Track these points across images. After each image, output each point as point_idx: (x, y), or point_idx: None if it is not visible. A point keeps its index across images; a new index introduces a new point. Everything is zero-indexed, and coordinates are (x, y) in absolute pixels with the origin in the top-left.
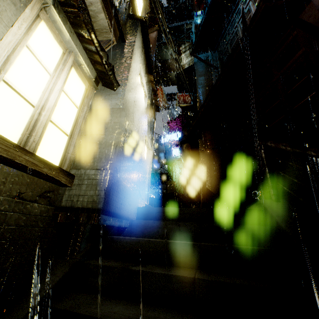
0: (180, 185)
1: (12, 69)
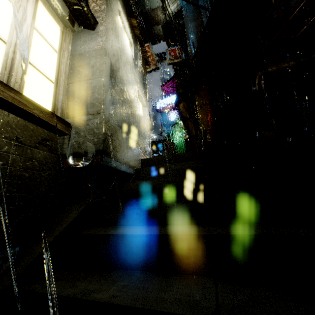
0: (182, 148)
1: None
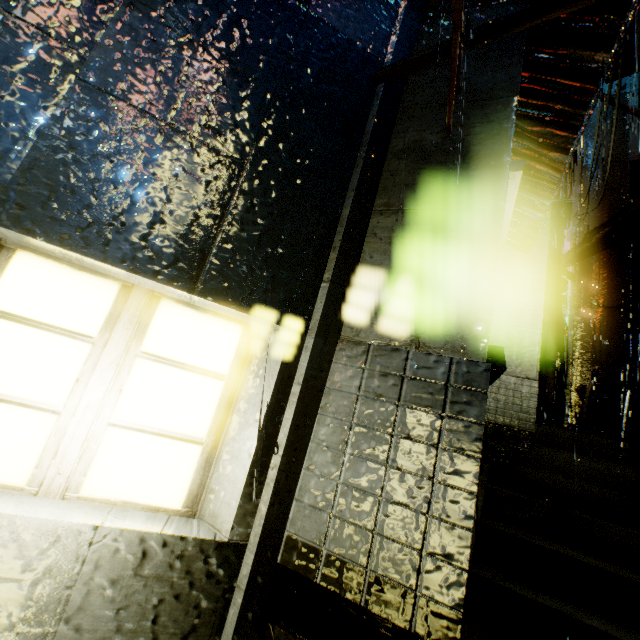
0: None
1: None
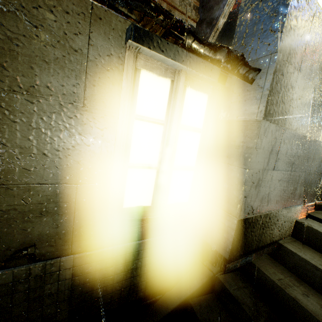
0: None
1: (131, 151)
